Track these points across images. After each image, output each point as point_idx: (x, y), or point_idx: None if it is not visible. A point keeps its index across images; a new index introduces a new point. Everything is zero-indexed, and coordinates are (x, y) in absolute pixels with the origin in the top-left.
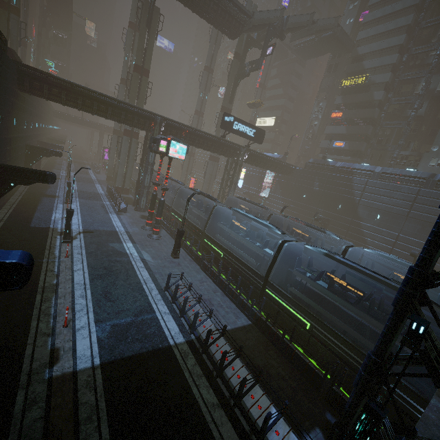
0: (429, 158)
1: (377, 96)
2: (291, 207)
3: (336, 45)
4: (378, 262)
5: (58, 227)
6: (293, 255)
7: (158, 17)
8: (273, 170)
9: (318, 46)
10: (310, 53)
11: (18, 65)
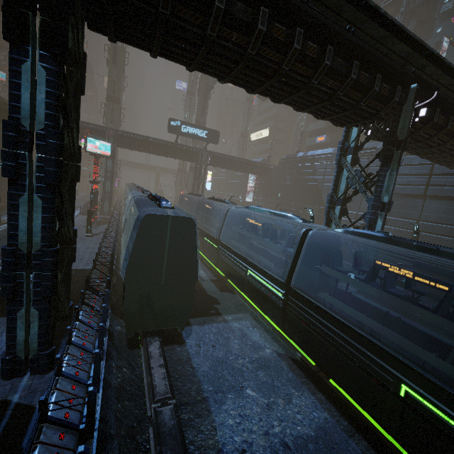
0: None
1: None
2: (270, 206)
3: None
4: (343, 248)
5: (4, 218)
6: (151, 211)
7: (123, 54)
8: (246, 171)
9: None
10: None
11: None
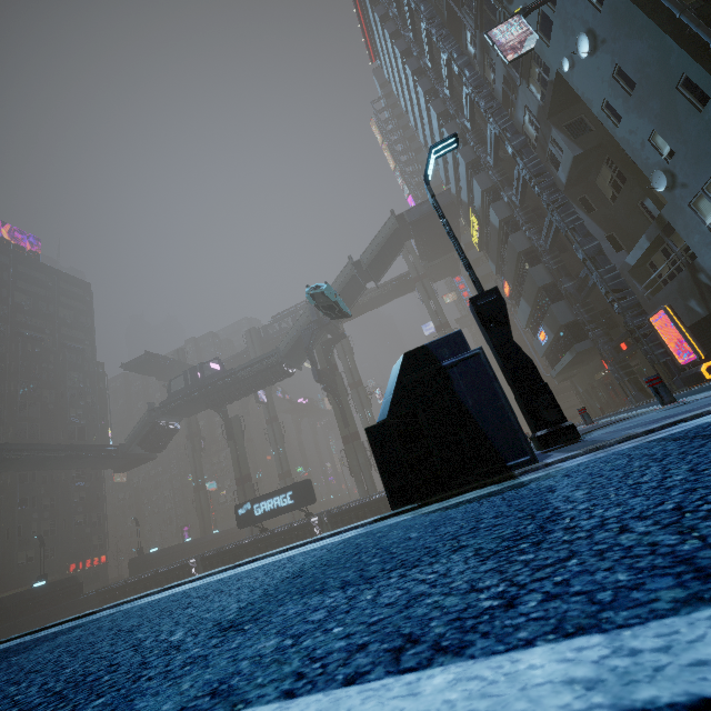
0: (684, 212)
1: (494, 221)
2: None
3: (430, 220)
4: None
5: None
6: None
7: (238, 422)
8: None
9: (429, 238)
10: (441, 245)
11: (97, 591)
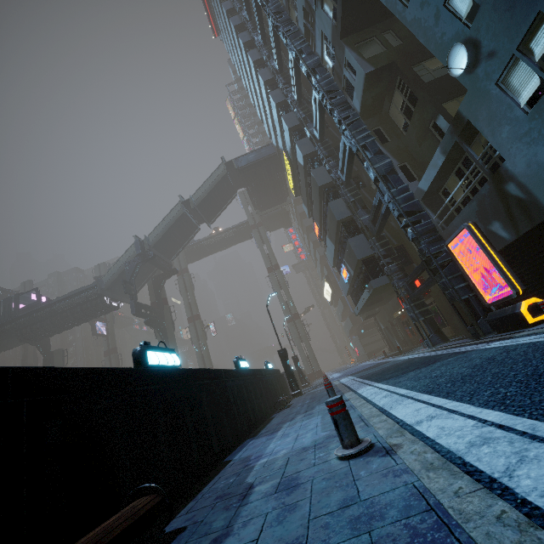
0: (490, 97)
1: (300, 158)
2: None
3: (257, 170)
4: None
5: None
6: None
7: (60, 356)
8: None
9: (259, 187)
10: (271, 196)
11: None
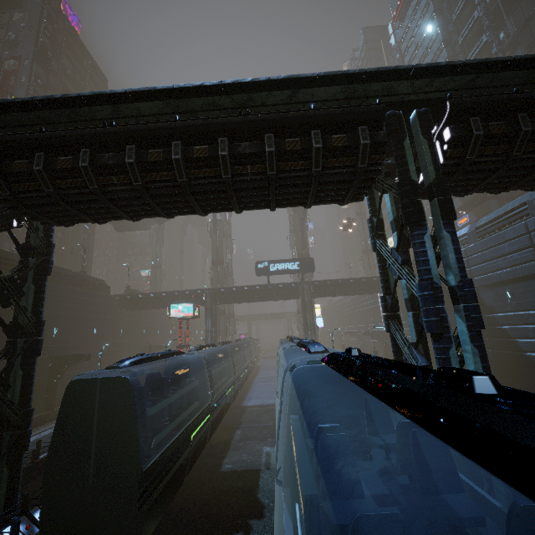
0: None
1: None
2: None
3: None
4: None
5: None
6: None
7: (222, 224)
8: (365, 291)
9: None
10: None
11: (118, 296)
